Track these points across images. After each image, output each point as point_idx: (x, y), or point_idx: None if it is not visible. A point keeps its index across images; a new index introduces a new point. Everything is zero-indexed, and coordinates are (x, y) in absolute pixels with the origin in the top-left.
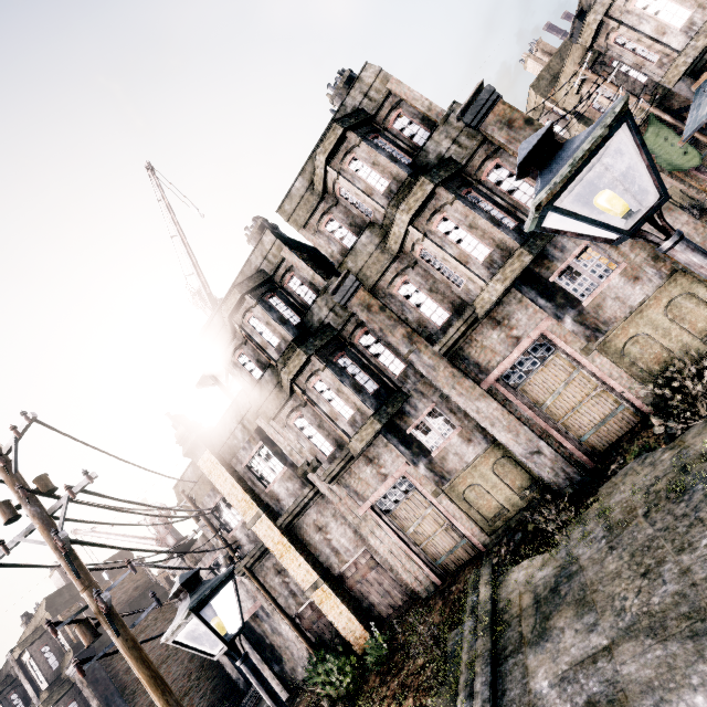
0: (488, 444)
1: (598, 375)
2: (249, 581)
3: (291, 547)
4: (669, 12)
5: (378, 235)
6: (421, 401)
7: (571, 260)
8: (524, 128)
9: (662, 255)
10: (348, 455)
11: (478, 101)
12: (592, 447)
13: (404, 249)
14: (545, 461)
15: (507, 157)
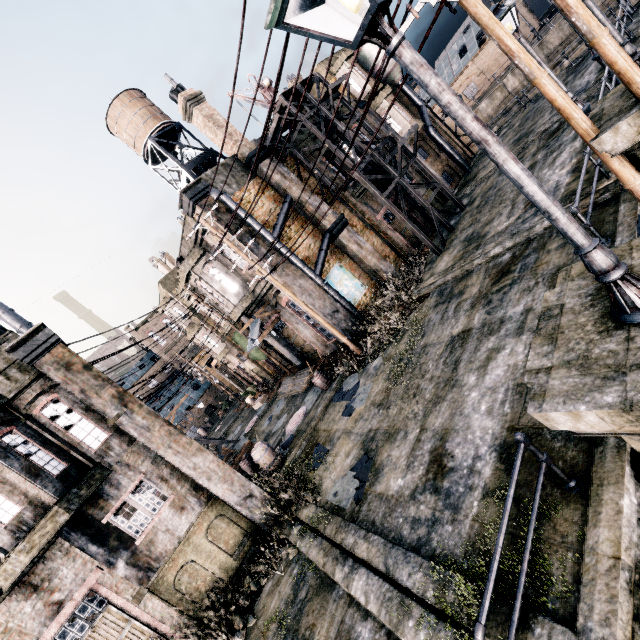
0: None
1: (150, 622)
2: None
3: None
4: (227, 282)
5: None
6: None
7: (126, 497)
8: (83, 372)
9: (201, 485)
10: None
11: (35, 340)
12: None
13: None
14: None
15: (67, 393)
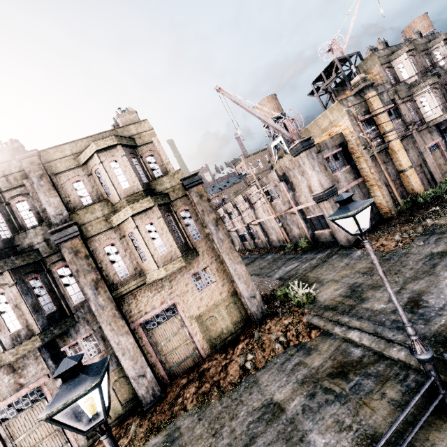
0: None
1: None
2: (372, 161)
3: (403, 148)
4: None
5: (445, 70)
6: (445, 122)
7: None
8: None
9: None
10: (428, 125)
11: None
12: None
13: None
14: None
15: None
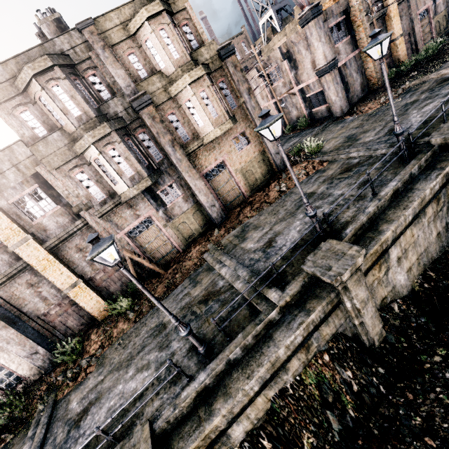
0: (445, 9)
1: None
2: (370, 29)
3: (398, 14)
4: None
5: None
6: None
7: None
8: None
9: None
10: None
11: None
12: None
13: None
14: None
15: None
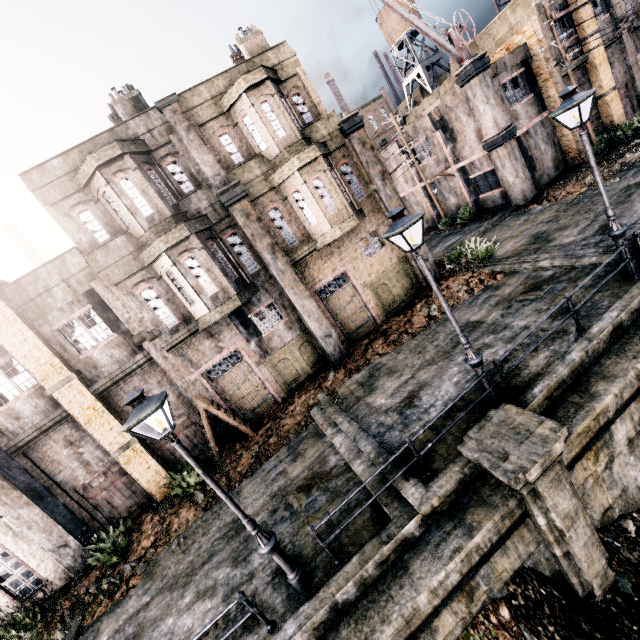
0: None
1: None
2: (563, 83)
3: (607, 61)
4: None
5: None
6: None
7: None
8: None
9: None
10: None
11: None
12: None
13: None
14: None
15: None
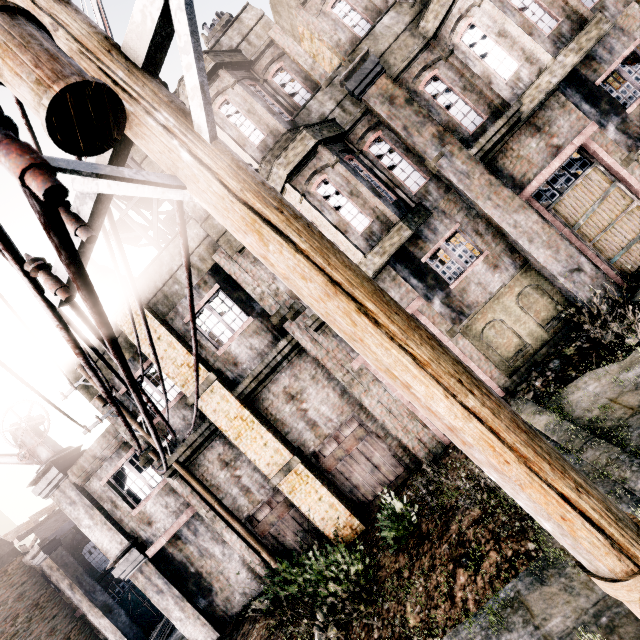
0: (516, 271)
1: (636, 187)
2: (179, 483)
3: (254, 421)
4: None
5: (409, 13)
6: (442, 222)
7: (620, 61)
8: None
9: None
10: None
11: None
12: (620, 270)
13: (442, 31)
14: (585, 279)
15: None
